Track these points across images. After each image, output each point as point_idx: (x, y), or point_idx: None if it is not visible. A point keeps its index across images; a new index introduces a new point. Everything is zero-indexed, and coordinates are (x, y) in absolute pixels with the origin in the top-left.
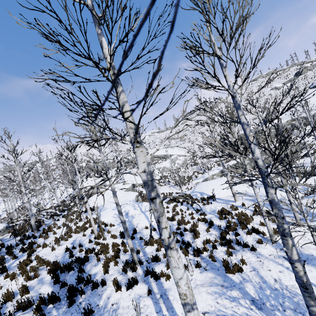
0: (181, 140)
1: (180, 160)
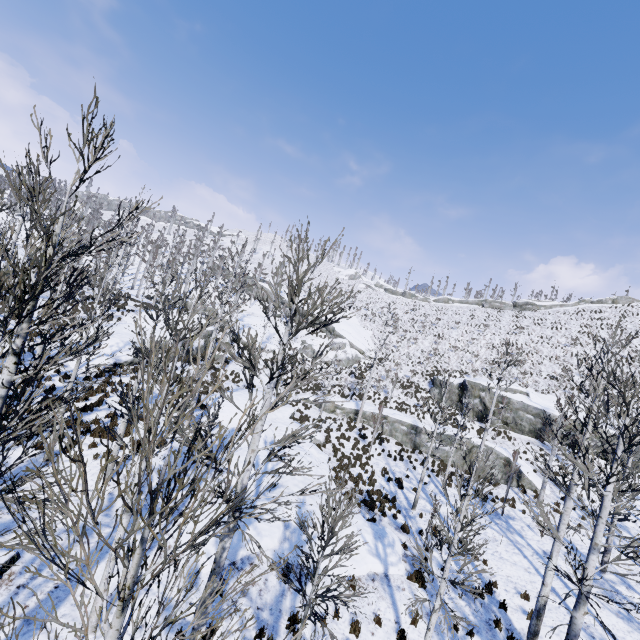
0: (392, 326)
1: (345, 353)
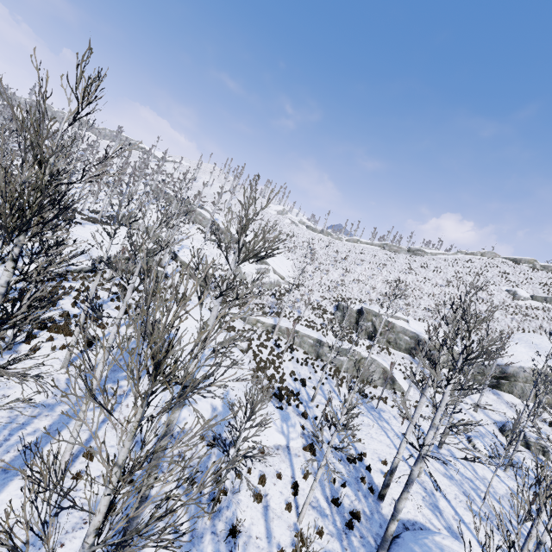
0: (310, 258)
1: (269, 277)
